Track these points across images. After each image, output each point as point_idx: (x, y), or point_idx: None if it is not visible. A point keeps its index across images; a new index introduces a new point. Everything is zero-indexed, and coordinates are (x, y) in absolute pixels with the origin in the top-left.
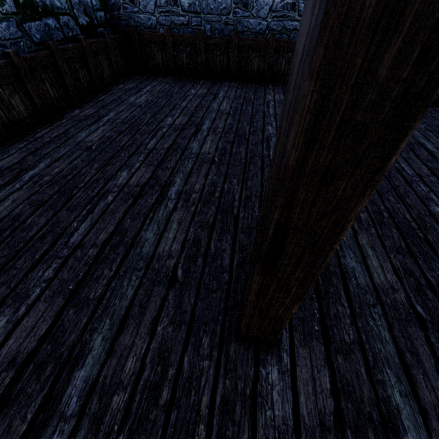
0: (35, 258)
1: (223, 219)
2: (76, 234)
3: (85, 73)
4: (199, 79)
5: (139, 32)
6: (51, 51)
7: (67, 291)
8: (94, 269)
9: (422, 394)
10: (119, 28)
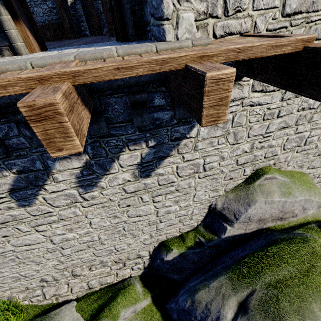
0: None
1: None
2: None
3: None
4: None
5: None
6: None
7: None
8: None
9: None
10: None
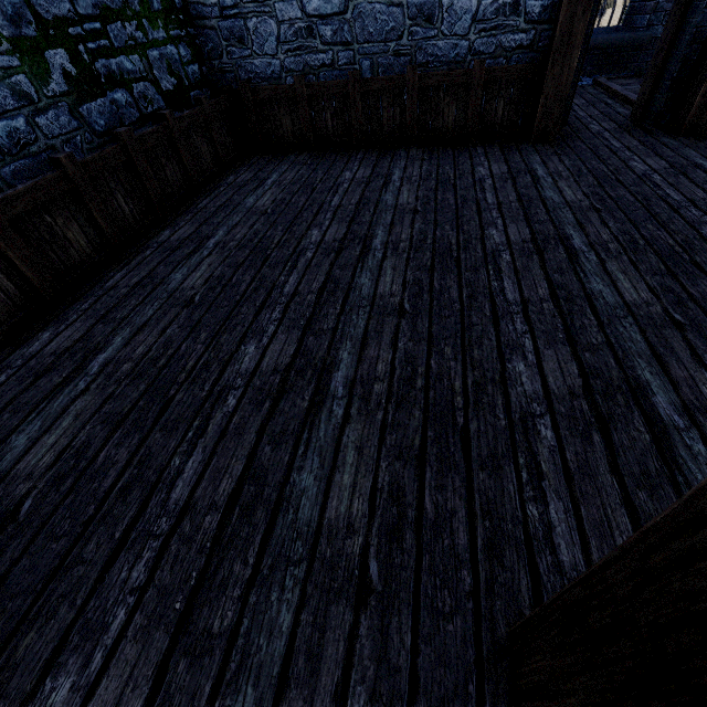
0: (114, 538)
1: (439, 439)
2: (180, 483)
3: (175, 167)
4: (356, 150)
5: (254, 88)
6: (123, 143)
7: (172, 614)
8: (215, 561)
9: None
10: (223, 86)
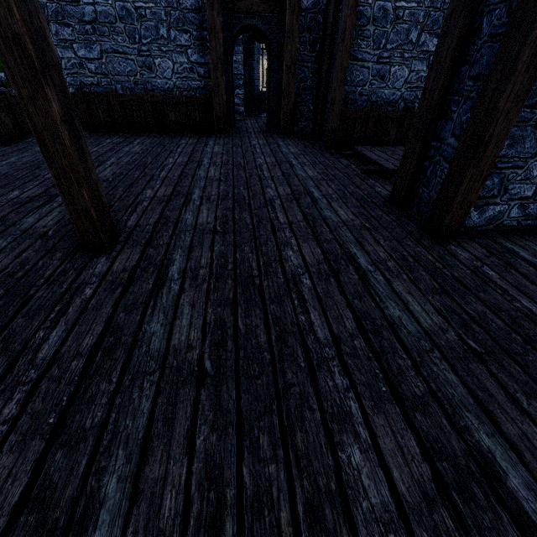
0: None
1: None
2: None
3: None
4: (120, 132)
5: None
6: None
7: None
8: None
9: (194, 254)
10: None
